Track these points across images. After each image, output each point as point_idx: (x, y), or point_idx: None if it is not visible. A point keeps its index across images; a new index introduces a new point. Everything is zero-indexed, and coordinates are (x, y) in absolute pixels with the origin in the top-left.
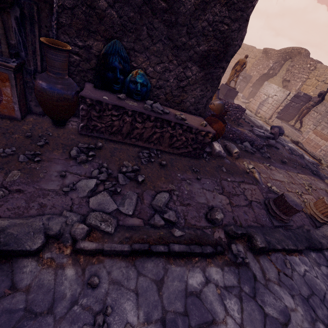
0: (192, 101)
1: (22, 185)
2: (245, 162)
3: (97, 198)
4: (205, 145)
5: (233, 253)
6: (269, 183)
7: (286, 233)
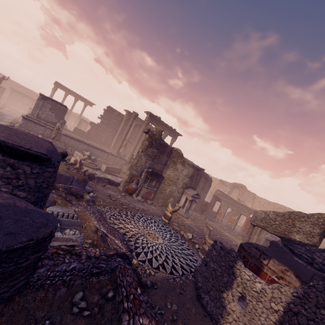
0: None
1: None
2: None
3: None
4: None
5: None
6: None
7: None
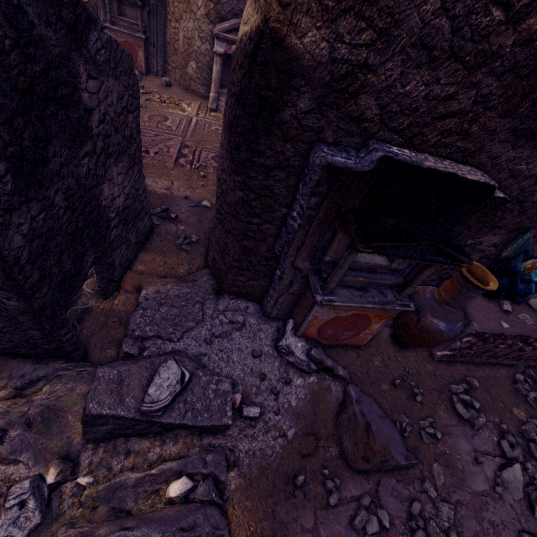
0: None
1: (455, 490)
2: None
3: None
4: None
5: None
6: None
7: None
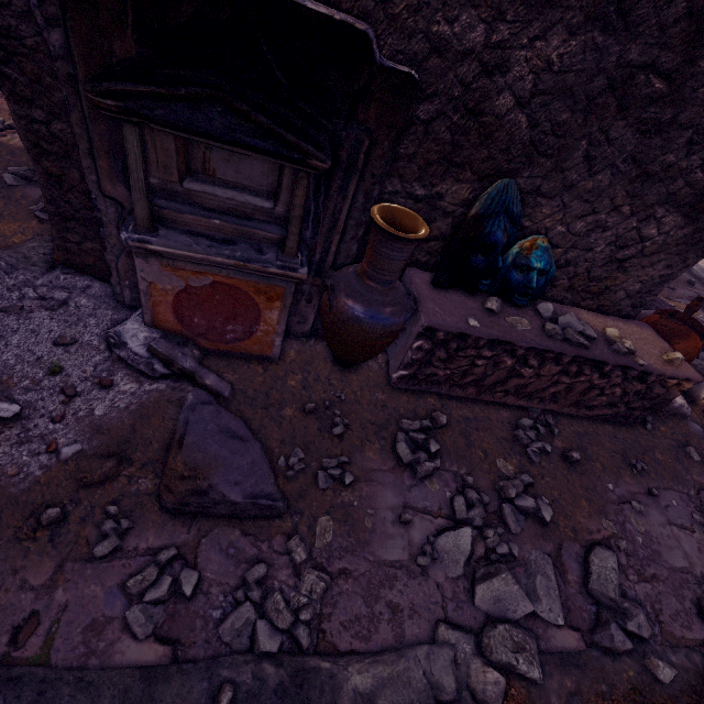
0: (633, 289)
1: (345, 555)
2: None
3: (492, 587)
4: (660, 402)
5: None
6: None
7: None
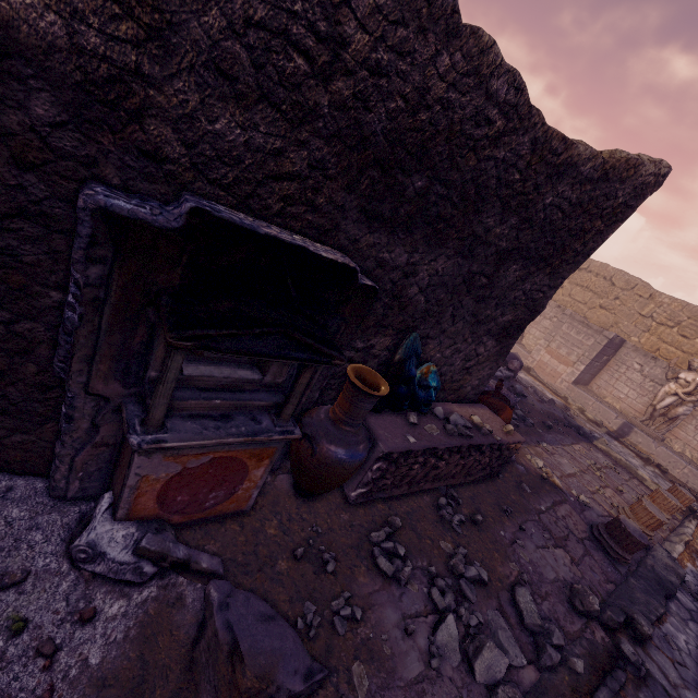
0: (475, 384)
1: (384, 693)
2: (529, 455)
3: (483, 659)
4: (506, 459)
5: (632, 662)
6: (570, 487)
7: (639, 584)
